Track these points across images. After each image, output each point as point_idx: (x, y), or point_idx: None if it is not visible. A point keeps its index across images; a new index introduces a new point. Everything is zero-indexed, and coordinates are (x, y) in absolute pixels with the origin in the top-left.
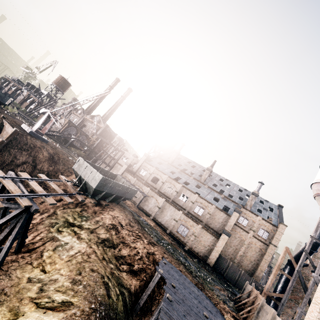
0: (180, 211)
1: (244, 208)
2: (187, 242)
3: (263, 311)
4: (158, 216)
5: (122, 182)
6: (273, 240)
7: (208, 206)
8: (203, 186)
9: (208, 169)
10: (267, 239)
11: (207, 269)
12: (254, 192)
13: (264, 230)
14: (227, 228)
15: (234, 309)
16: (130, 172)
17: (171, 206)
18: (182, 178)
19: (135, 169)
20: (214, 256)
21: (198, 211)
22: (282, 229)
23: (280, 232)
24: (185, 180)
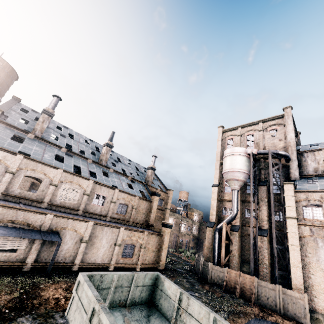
0: (121, 228)
1: (148, 185)
2: (136, 261)
3: (263, 288)
4: (88, 255)
5: (110, 283)
6: (168, 205)
7: (131, 199)
8: (108, 170)
9: (109, 145)
10: (163, 206)
11: (172, 276)
12: (153, 167)
13: (161, 199)
14: (153, 215)
15: (245, 301)
16: None
17: (105, 227)
18: (81, 166)
19: None
20: (164, 255)
21: (121, 210)
22: (171, 194)
23: (171, 197)
24: (87, 168)
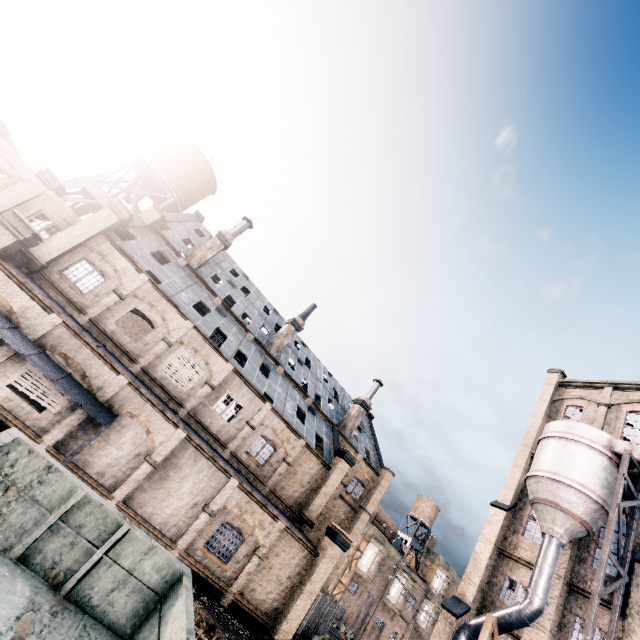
0: (232, 478)
1: (341, 434)
2: (231, 579)
3: None
4: (143, 496)
5: (57, 501)
6: (369, 503)
7: (289, 440)
8: (274, 367)
9: (297, 323)
10: (358, 498)
11: None
12: (366, 401)
13: (359, 481)
14: (320, 501)
15: None
16: (16, 262)
17: (202, 458)
18: (230, 337)
19: (44, 252)
20: (302, 609)
21: (260, 451)
22: (387, 482)
23: (383, 487)
24: (237, 343)
